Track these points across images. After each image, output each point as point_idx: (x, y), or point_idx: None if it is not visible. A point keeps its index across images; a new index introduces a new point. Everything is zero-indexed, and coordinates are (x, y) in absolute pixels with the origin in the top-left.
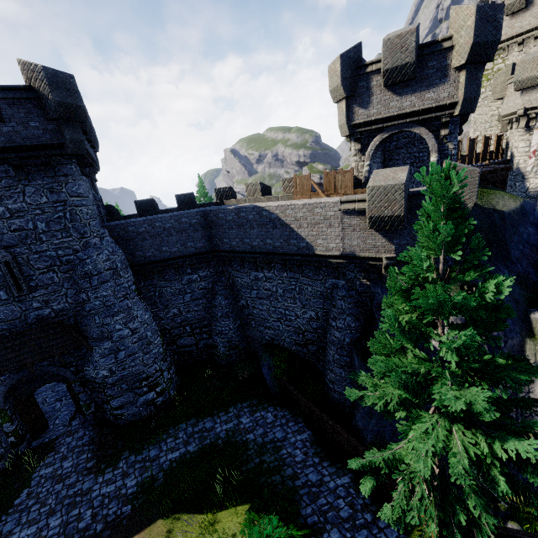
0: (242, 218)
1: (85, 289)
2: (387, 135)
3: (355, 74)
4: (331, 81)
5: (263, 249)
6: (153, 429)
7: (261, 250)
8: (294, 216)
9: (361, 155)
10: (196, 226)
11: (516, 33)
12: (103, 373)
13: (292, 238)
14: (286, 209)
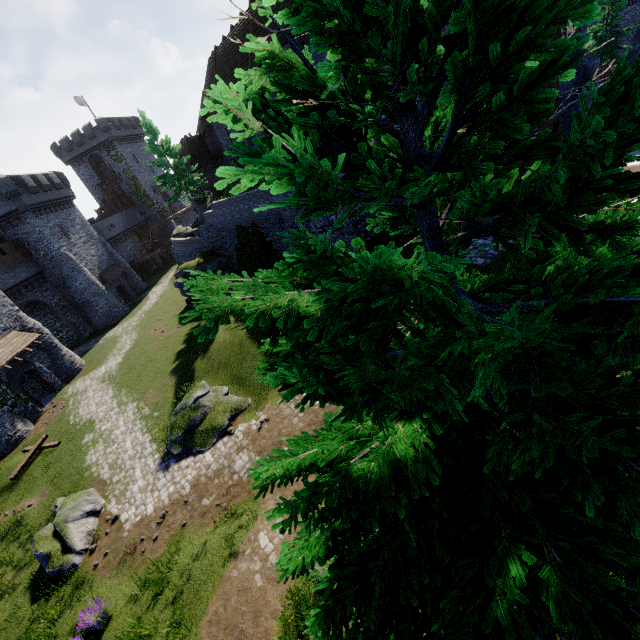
0: None
1: None
2: None
3: None
4: None
5: None
6: None
7: None
8: None
9: None
10: None
11: None
12: None
13: None
14: None
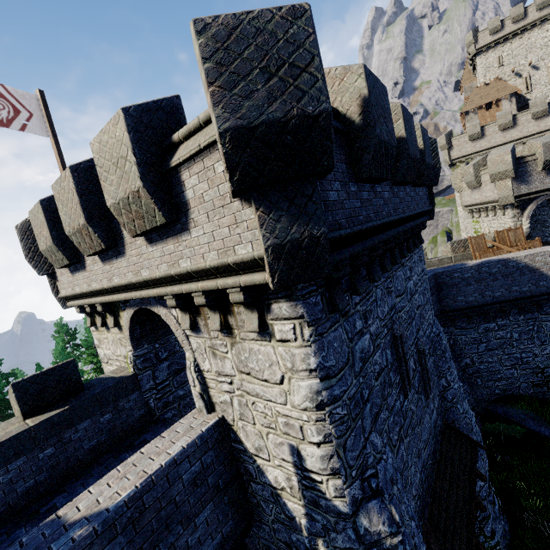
0: (483, 273)
1: (442, 372)
2: (541, 201)
3: (516, 163)
4: (494, 168)
5: (507, 297)
6: (545, 538)
7: (504, 298)
8: (544, 261)
9: (518, 217)
10: (432, 289)
11: (478, 150)
12: (480, 484)
13: (541, 280)
14: (535, 257)
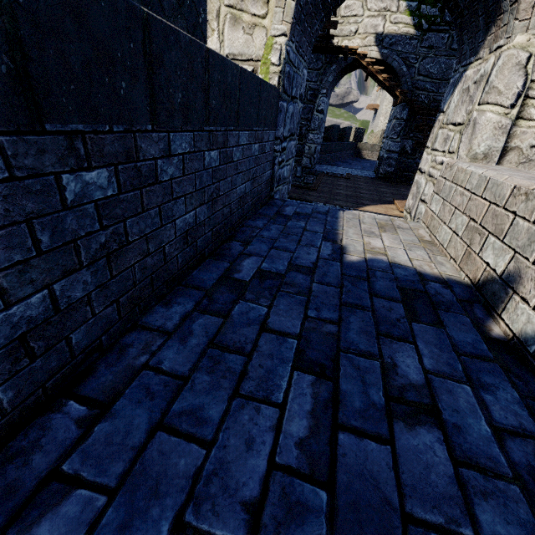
0: None
1: None
2: None
3: None
4: None
5: None
6: None
7: None
8: None
9: None
10: None
11: None
12: None
13: None
14: None
